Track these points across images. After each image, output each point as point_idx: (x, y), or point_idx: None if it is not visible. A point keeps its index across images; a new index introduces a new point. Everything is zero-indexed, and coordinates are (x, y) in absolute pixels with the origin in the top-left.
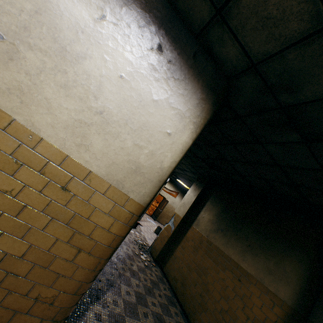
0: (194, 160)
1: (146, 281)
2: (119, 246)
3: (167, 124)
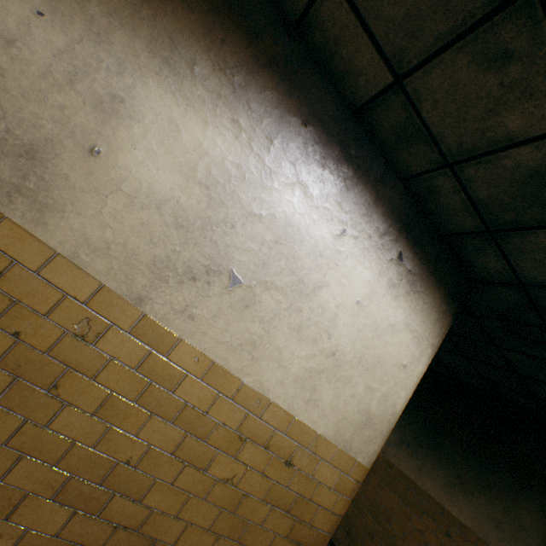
0: None
1: None
2: None
3: (403, 353)
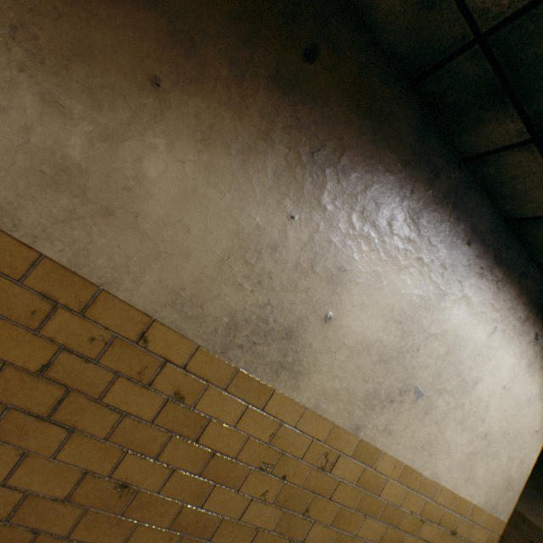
0: None
1: None
2: None
3: (535, 421)
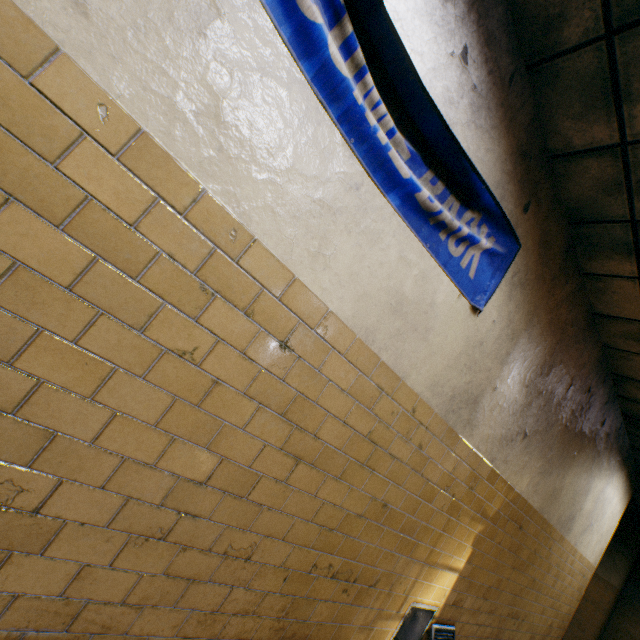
0: None
1: None
2: None
3: (615, 521)
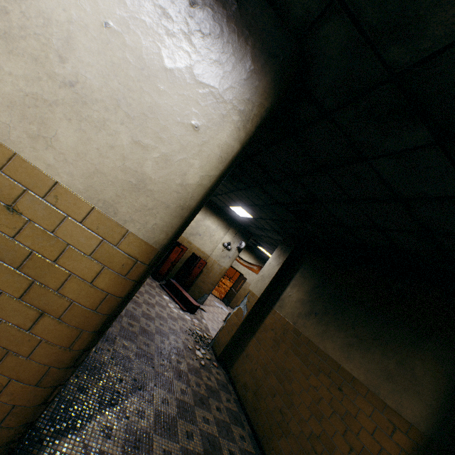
0: (274, 210)
1: (199, 386)
2: (164, 335)
3: (192, 112)
